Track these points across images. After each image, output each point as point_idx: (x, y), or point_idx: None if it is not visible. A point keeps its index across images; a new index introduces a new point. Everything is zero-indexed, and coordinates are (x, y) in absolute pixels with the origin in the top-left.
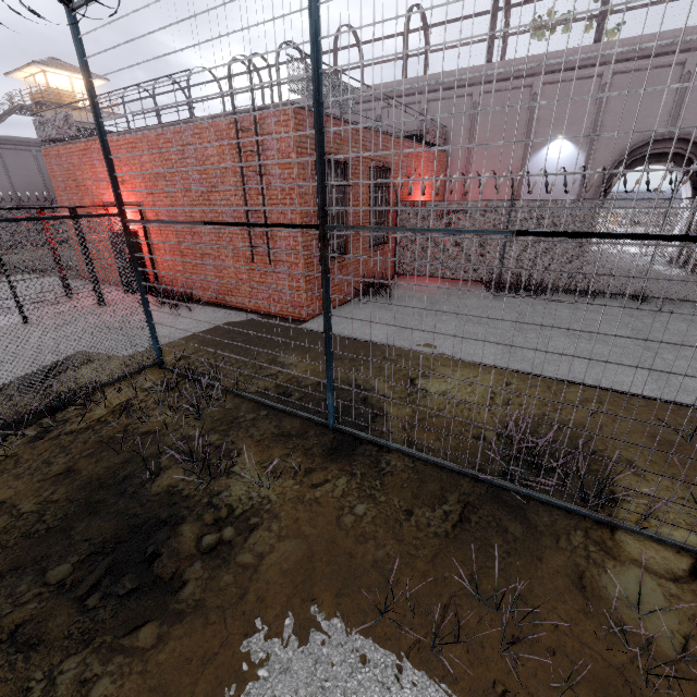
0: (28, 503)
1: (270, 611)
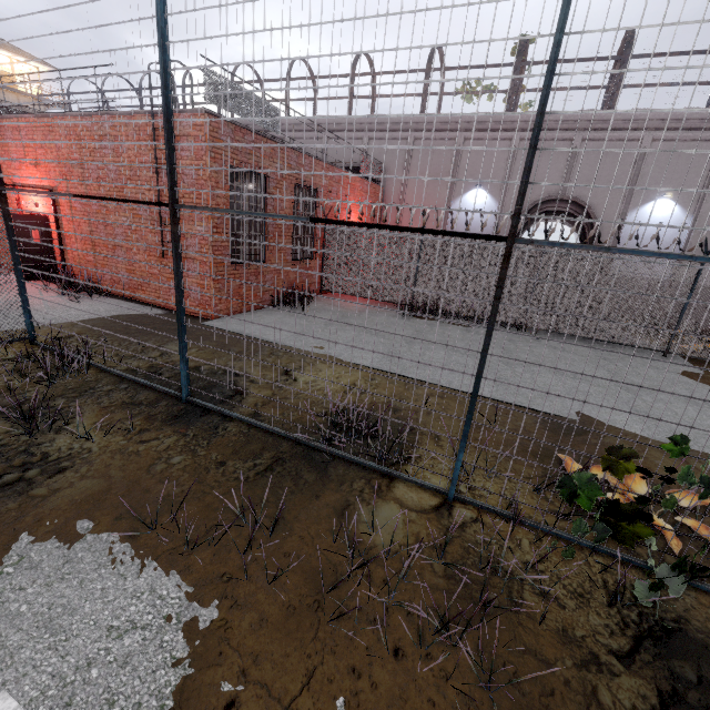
0: None
1: (43, 528)
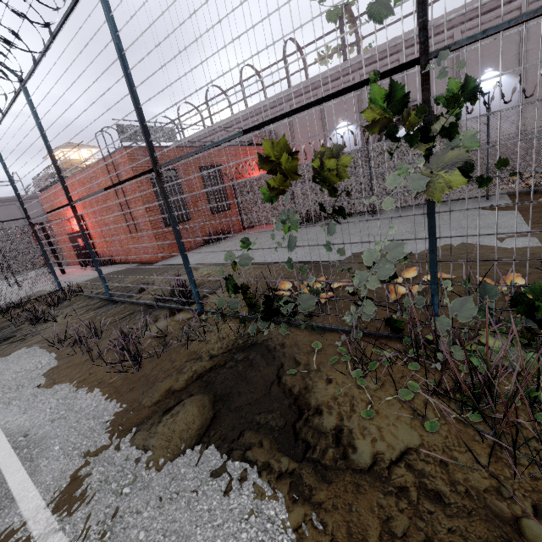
0: None
1: (18, 351)
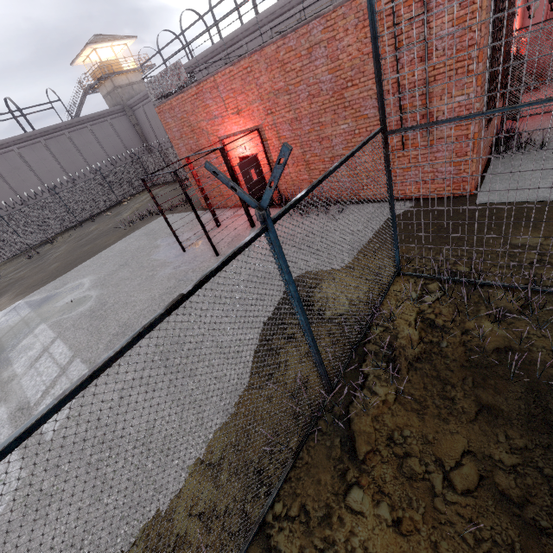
0: (499, 453)
1: None
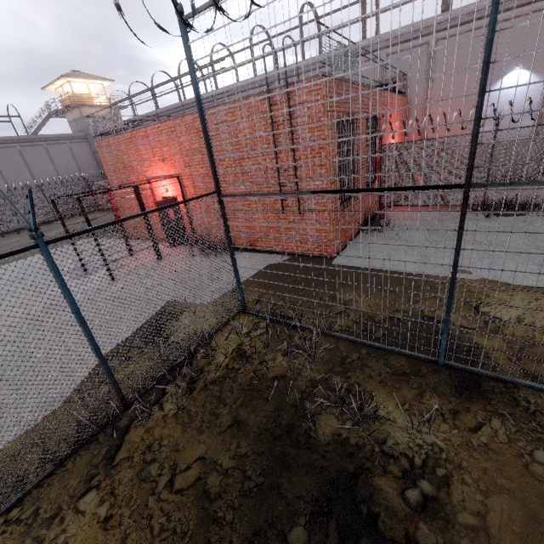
0: (224, 458)
1: None
